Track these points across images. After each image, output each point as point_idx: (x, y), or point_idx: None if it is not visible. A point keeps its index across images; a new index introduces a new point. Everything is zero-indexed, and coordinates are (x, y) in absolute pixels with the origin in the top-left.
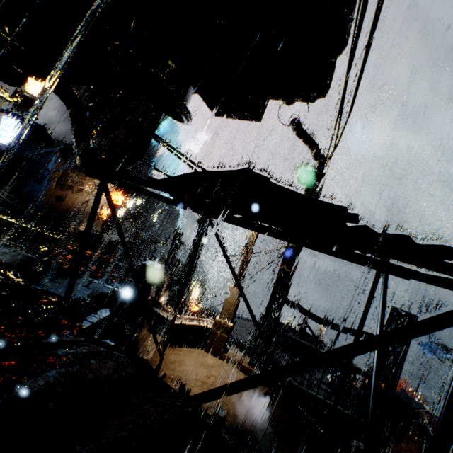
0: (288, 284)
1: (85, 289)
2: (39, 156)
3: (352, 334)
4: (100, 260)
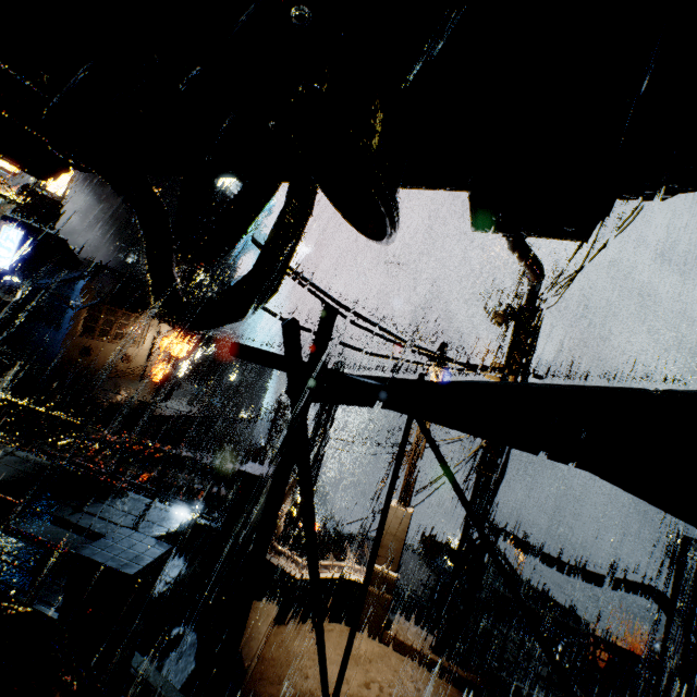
0: (495, 499)
1: (155, 543)
2: (58, 285)
3: (615, 588)
4: (163, 464)
